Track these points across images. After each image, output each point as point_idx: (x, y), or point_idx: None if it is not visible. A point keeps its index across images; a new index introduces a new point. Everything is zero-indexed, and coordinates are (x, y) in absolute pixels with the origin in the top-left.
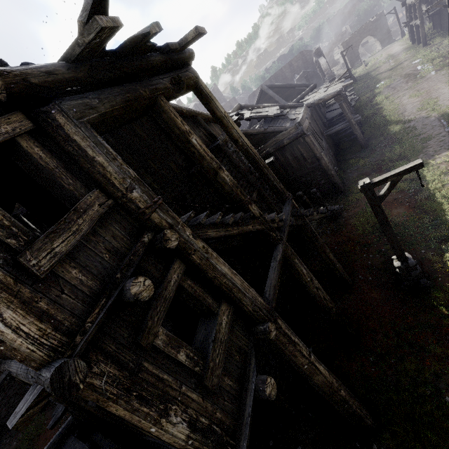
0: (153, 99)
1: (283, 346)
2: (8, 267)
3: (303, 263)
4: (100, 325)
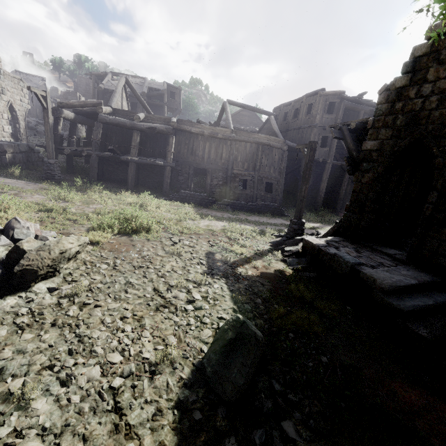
0: (360, 110)
1: (326, 169)
2: (322, 114)
3: (349, 176)
4: (319, 127)
